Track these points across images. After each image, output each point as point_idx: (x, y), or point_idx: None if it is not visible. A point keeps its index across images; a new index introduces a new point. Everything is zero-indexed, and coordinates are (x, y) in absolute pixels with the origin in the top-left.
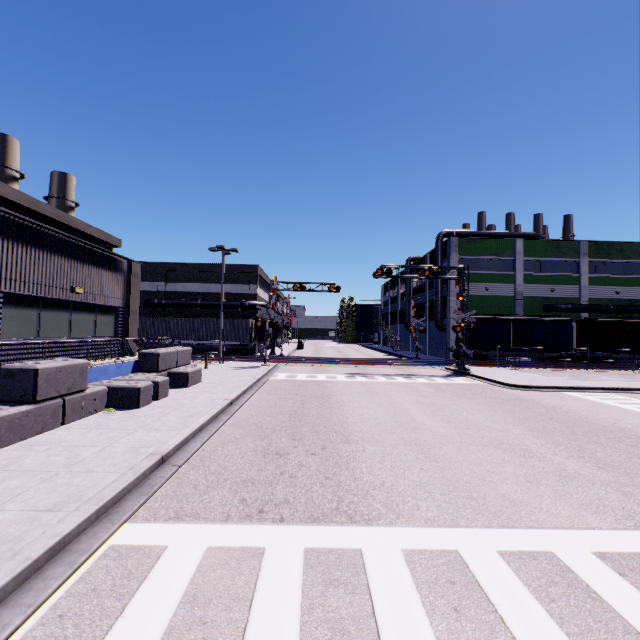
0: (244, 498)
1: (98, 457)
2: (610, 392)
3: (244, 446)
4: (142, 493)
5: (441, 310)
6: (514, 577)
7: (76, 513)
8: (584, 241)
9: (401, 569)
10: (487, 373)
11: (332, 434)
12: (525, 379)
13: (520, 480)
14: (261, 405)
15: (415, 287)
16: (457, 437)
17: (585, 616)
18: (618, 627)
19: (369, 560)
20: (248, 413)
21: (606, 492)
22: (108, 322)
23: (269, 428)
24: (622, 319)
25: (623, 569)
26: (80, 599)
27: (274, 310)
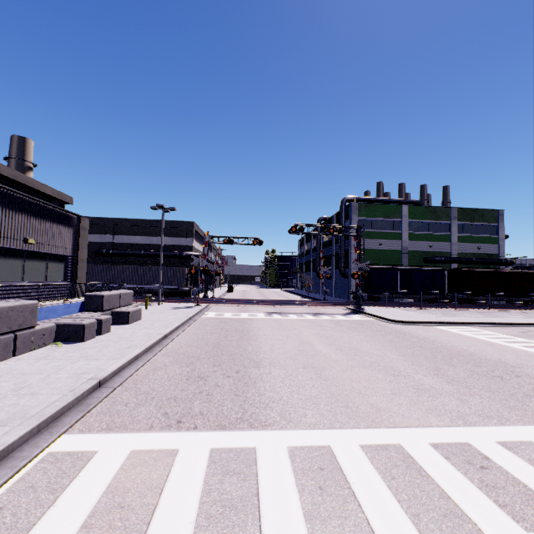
0: (166, 412)
1: (43, 382)
2: (468, 326)
3: (172, 371)
4: (80, 410)
5: (344, 261)
6: (368, 463)
7: (20, 427)
8: (454, 208)
9: (284, 461)
10: (378, 311)
11: (246, 361)
12: (406, 316)
13: (387, 393)
14: (190, 338)
15: (324, 242)
16: (345, 361)
17: (414, 488)
18: (436, 494)
19: (260, 455)
20: (179, 345)
21: (449, 400)
22: (58, 269)
23: (195, 357)
24: (482, 269)
25: (448, 454)
26: (19, 494)
27: (207, 259)
